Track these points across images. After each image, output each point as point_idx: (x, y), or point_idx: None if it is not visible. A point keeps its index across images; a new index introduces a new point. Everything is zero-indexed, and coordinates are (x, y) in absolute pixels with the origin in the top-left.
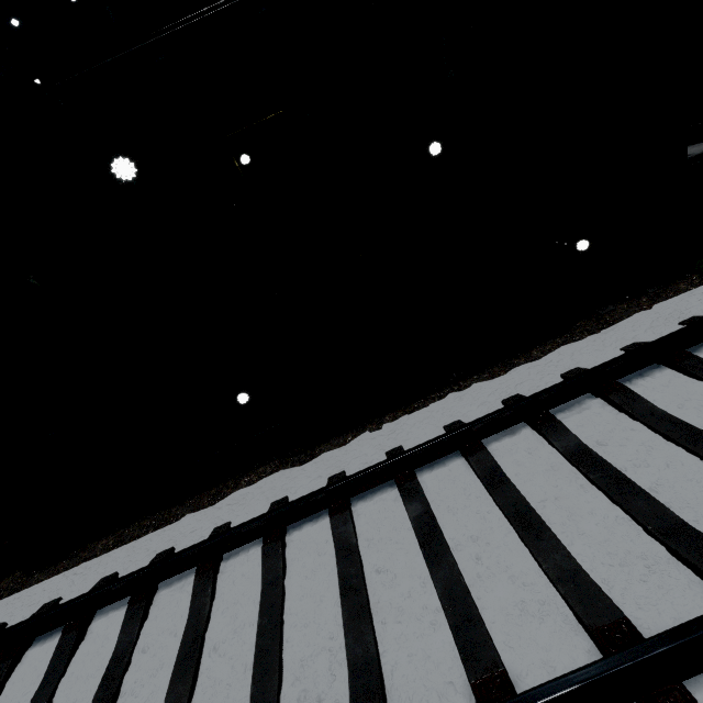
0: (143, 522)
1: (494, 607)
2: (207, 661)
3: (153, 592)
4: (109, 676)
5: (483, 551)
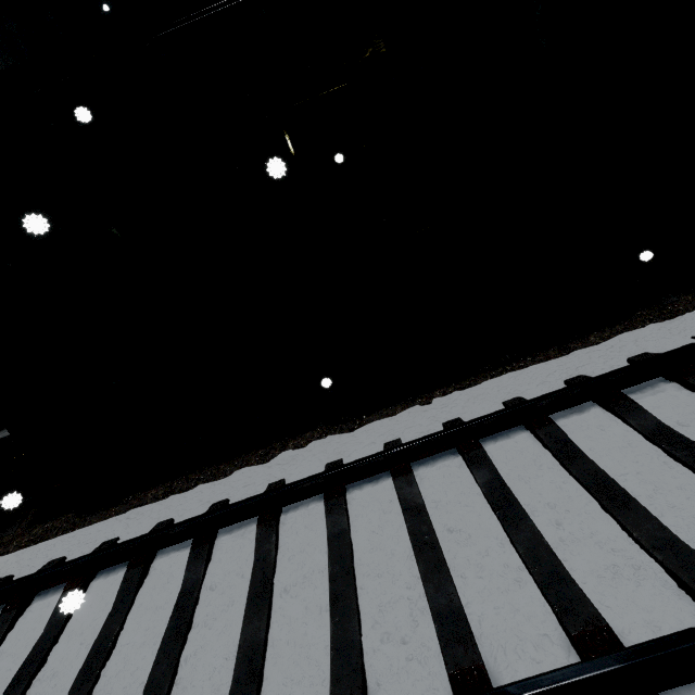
0: (191, 476)
1: (583, 570)
2: (278, 601)
3: (214, 537)
4: (180, 608)
5: (563, 518)
